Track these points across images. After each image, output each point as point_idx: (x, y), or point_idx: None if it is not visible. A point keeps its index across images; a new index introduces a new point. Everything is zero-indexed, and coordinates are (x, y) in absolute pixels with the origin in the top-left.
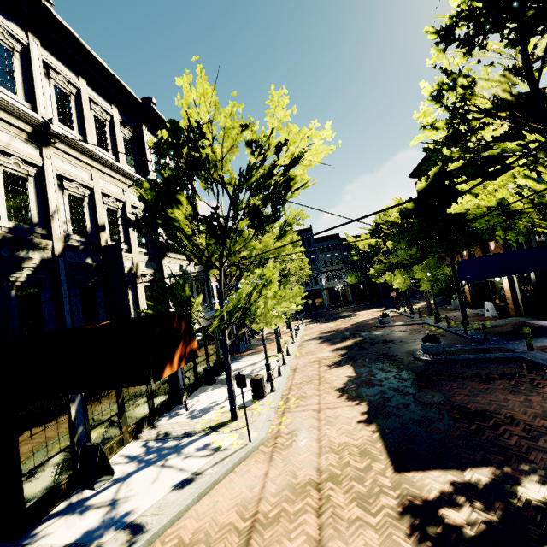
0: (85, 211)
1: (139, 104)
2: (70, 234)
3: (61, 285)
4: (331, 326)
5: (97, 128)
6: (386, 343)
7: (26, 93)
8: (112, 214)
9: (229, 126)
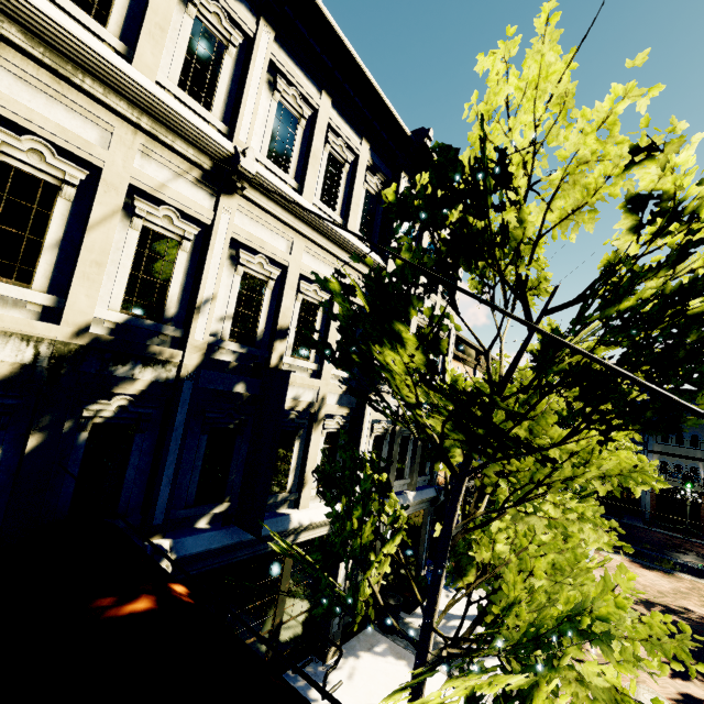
0: (264, 302)
1: (406, 139)
2: (223, 340)
3: (174, 429)
4: (660, 586)
5: (327, 173)
6: None
7: (227, 110)
8: (308, 311)
9: (586, 156)
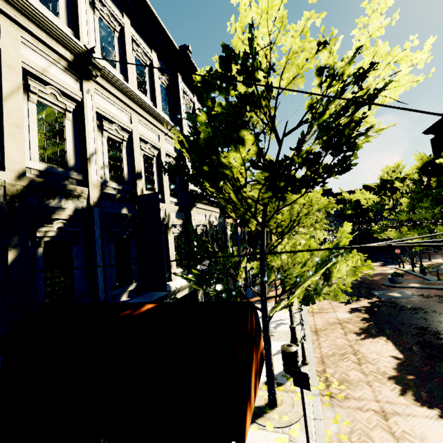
0: (123, 156)
1: (176, 52)
2: (107, 181)
3: (95, 240)
4: None
5: (137, 71)
6: (415, 310)
7: (68, 19)
8: (148, 162)
9: (296, 49)
